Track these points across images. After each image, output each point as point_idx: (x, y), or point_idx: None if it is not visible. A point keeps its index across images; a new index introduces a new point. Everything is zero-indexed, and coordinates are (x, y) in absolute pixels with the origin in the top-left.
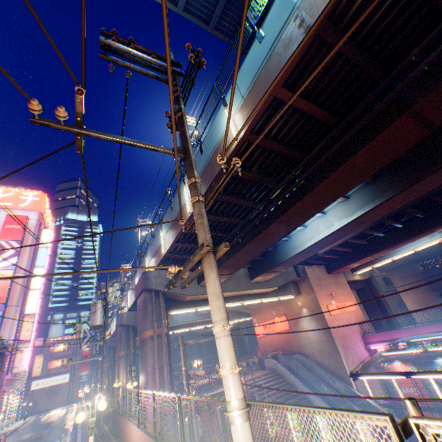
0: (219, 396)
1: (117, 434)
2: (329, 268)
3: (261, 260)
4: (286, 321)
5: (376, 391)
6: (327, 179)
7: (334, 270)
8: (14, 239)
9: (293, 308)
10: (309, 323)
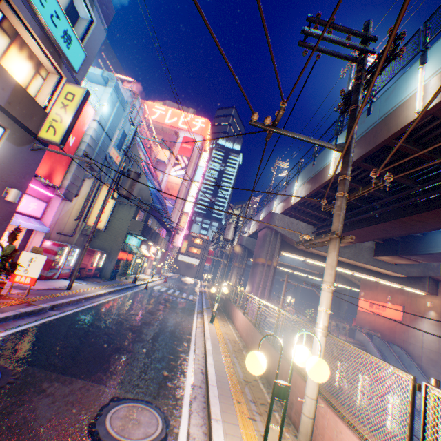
0: None
1: (225, 311)
2: None
3: (396, 241)
4: (400, 312)
5: None
6: None
7: None
8: (185, 156)
9: (416, 304)
10: (430, 328)
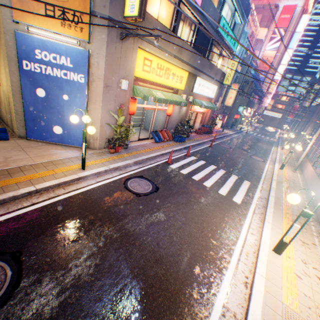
0: None
1: (292, 148)
2: None
3: None
4: None
5: None
6: None
7: None
8: (281, 28)
9: None
10: None
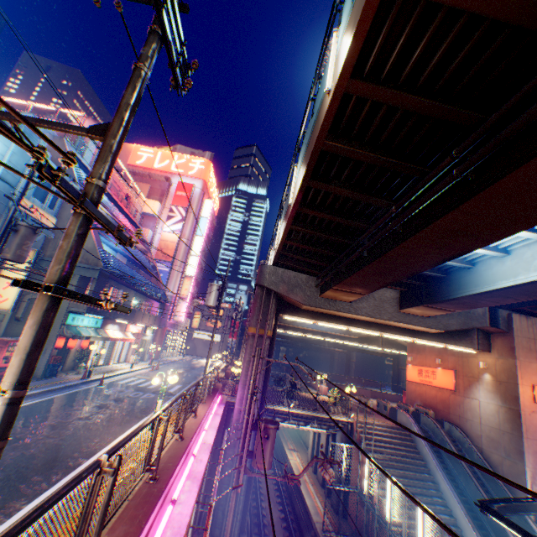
0: (324, 420)
1: None
2: None
3: (420, 286)
4: (452, 379)
5: None
6: (518, 174)
7: None
8: (181, 206)
9: (468, 366)
10: (487, 397)
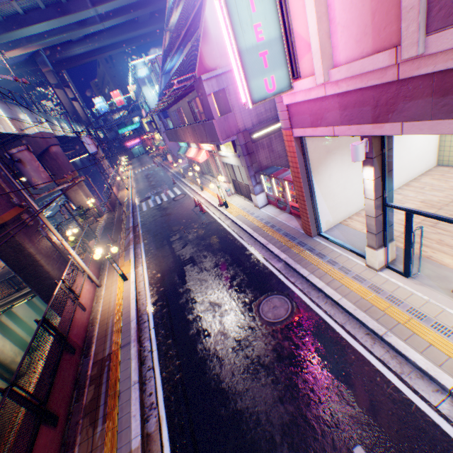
0: None
1: (117, 205)
2: None
3: None
4: None
5: None
6: None
7: None
8: None
9: None
10: None
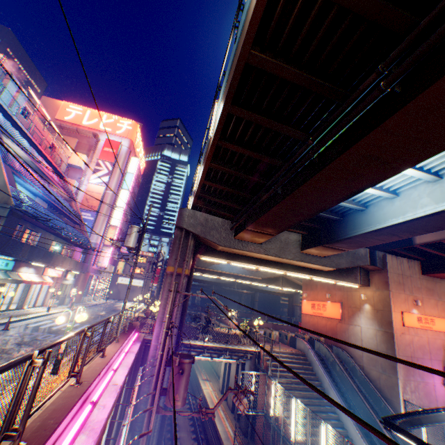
0: (235, 351)
1: None
2: (427, 268)
3: (319, 229)
4: (339, 310)
5: (435, 439)
6: None
7: (434, 272)
8: (108, 161)
9: (352, 299)
10: (367, 323)
